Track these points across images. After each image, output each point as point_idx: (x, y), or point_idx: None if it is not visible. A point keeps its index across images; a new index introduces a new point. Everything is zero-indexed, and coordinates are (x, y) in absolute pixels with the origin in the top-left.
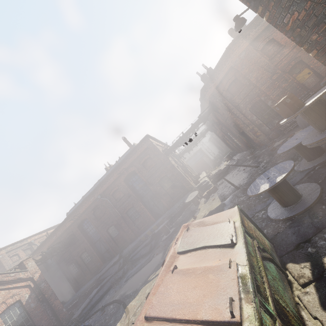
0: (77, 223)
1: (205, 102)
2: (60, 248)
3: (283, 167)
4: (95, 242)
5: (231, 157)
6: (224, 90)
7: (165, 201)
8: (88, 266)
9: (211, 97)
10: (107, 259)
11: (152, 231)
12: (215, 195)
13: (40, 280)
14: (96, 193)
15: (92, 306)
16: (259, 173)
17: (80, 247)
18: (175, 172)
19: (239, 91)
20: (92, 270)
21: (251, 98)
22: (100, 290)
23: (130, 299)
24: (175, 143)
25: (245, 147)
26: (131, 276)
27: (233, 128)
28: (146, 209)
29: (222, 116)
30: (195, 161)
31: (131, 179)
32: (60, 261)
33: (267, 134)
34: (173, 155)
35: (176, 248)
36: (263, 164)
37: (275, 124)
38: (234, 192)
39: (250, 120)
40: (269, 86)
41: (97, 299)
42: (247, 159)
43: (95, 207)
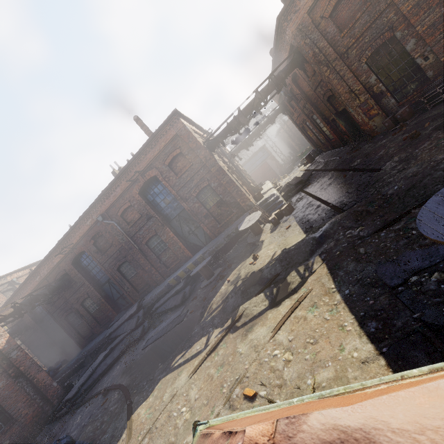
0: (70, 259)
1: (281, 50)
2: (46, 295)
3: None
4: (102, 285)
5: (312, 157)
6: (324, 18)
7: (208, 227)
8: (96, 316)
9: (295, 34)
10: (123, 307)
11: (187, 272)
12: (291, 220)
13: (9, 348)
14: (94, 213)
15: (96, 380)
16: (389, 182)
17: (80, 291)
18: (224, 180)
19: (353, 19)
20: (102, 322)
21: (376, 34)
22: (109, 354)
23: (139, 399)
24: (225, 129)
25: (339, 140)
26: (152, 343)
27: (327, 103)
28: (178, 238)
29: (311, 80)
30: (255, 165)
31: (152, 191)
32: (53, 310)
33: (390, 113)
34: (222, 152)
35: None
36: (392, 164)
37: (410, 92)
38: (332, 216)
39: (364, 85)
40: (420, 3)
41: (103, 370)
42: (347, 158)
43: (96, 234)
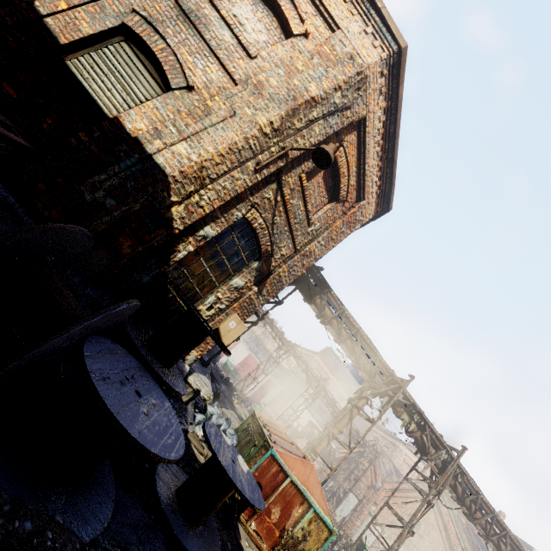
0: None
1: None
2: None
3: (215, 434)
4: None
5: None
6: None
7: None
8: None
9: None
10: None
11: None
12: None
13: None
14: None
15: None
16: None
17: None
18: None
19: None
20: None
21: None
22: None
23: None
24: None
25: None
26: None
27: None
28: None
29: None
30: None
31: None
32: None
33: None
34: None
35: (301, 452)
36: None
37: None
38: None
39: None
40: None
41: None
42: None
43: None
